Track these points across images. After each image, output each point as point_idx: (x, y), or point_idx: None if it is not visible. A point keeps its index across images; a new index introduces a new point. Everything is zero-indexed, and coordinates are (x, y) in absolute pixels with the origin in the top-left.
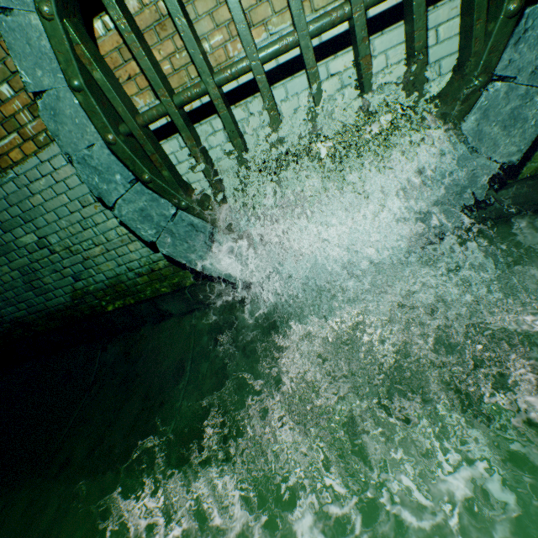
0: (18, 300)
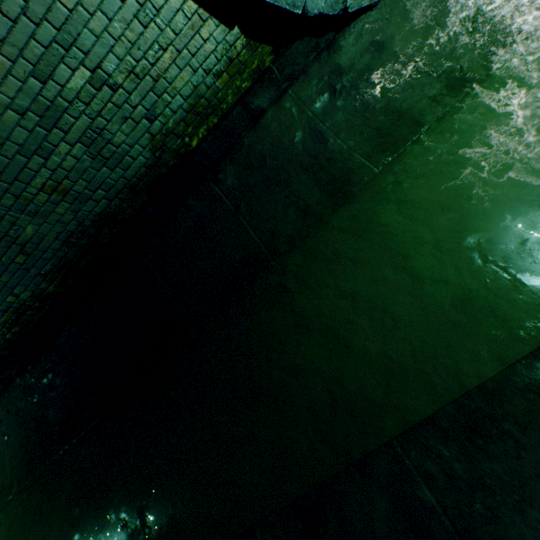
0: (91, 190)
